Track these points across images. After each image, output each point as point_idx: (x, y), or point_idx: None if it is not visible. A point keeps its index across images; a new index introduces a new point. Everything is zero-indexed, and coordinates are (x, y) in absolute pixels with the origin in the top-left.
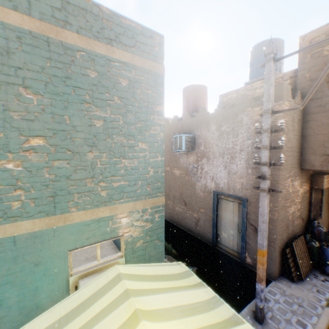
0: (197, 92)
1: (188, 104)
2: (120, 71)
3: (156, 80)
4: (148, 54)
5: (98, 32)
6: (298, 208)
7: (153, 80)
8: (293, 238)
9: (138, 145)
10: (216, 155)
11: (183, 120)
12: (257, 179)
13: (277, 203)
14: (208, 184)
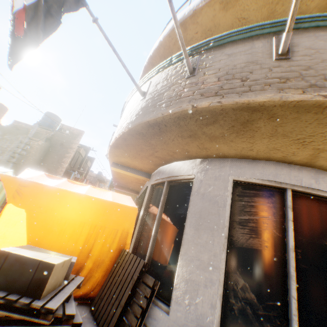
0: None
1: None
2: None
3: None
4: None
5: None
6: None
7: None
8: None
9: None
10: None
11: None
12: (12, 166)
13: None
14: None
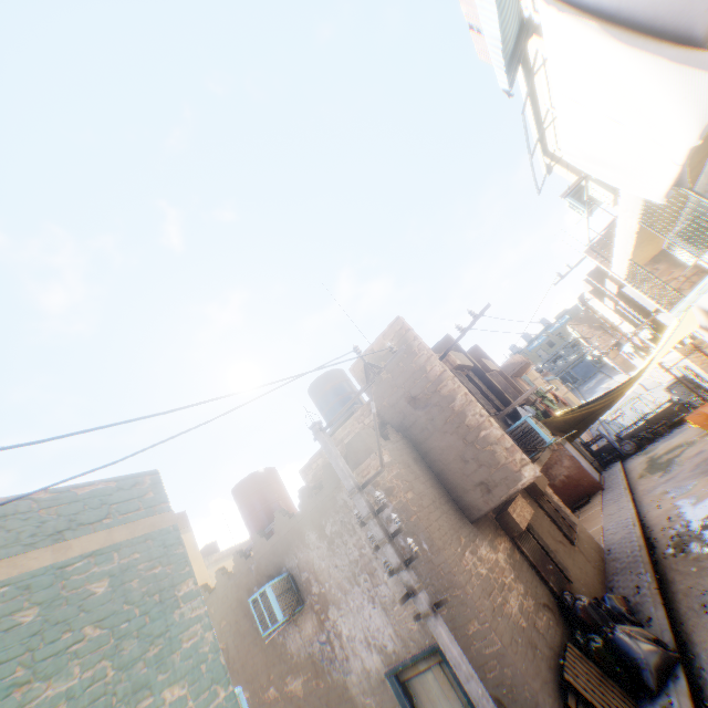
0: (259, 485)
1: (254, 513)
2: (90, 571)
3: (166, 542)
4: (139, 510)
5: (34, 533)
6: (524, 590)
7: (160, 544)
8: (561, 660)
9: (163, 697)
10: (346, 586)
11: (255, 553)
12: (427, 587)
13: (481, 611)
14: (369, 661)
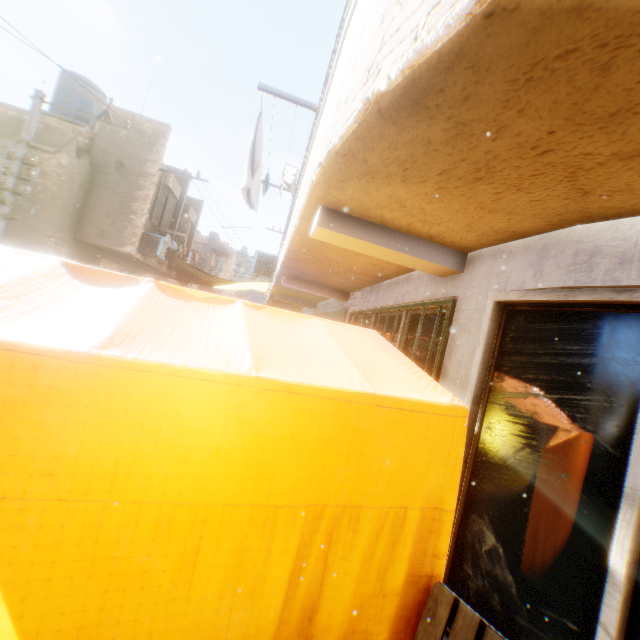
0: None
1: None
2: None
3: None
4: None
5: None
6: None
7: None
8: None
9: None
10: None
11: None
12: (11, 226)
13: None
14: None
